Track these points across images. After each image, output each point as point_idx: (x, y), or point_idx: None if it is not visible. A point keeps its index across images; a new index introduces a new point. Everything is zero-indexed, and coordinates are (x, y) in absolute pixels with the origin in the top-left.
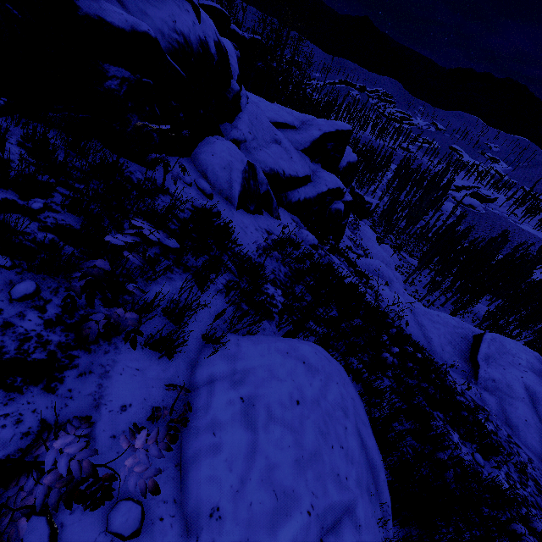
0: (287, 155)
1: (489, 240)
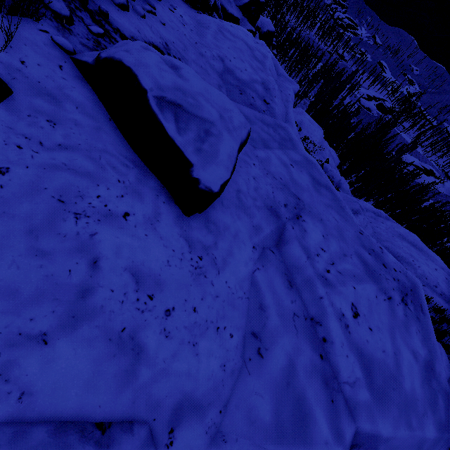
0: (231, 5)
1: (350, 112)
